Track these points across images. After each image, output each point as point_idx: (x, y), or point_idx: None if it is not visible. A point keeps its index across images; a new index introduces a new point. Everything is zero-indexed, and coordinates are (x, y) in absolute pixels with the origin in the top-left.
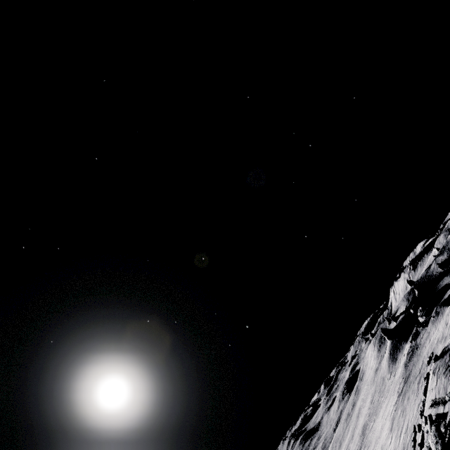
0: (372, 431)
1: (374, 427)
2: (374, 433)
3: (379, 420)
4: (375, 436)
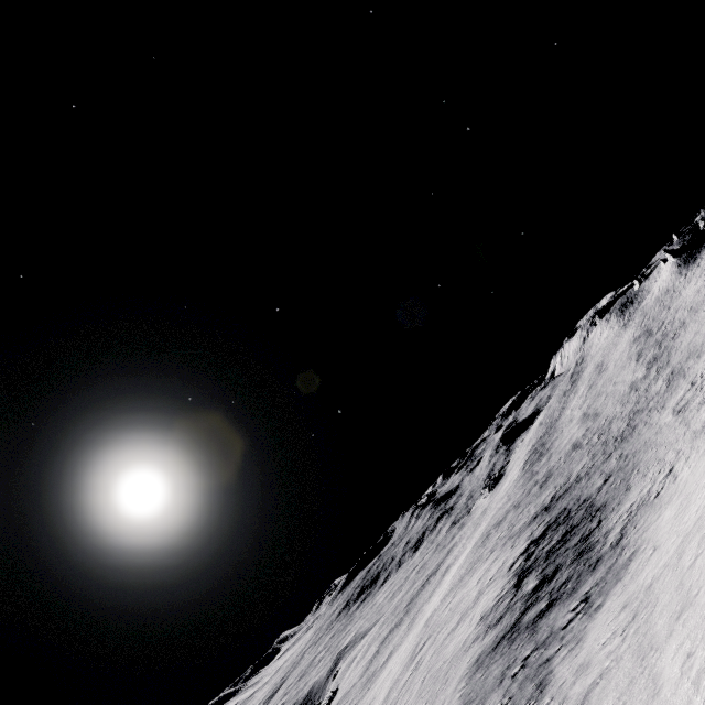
0: (673, 308)
1: (677, 303)
2: (684, 300)
3: (688, 292)
4: (690, 295)
